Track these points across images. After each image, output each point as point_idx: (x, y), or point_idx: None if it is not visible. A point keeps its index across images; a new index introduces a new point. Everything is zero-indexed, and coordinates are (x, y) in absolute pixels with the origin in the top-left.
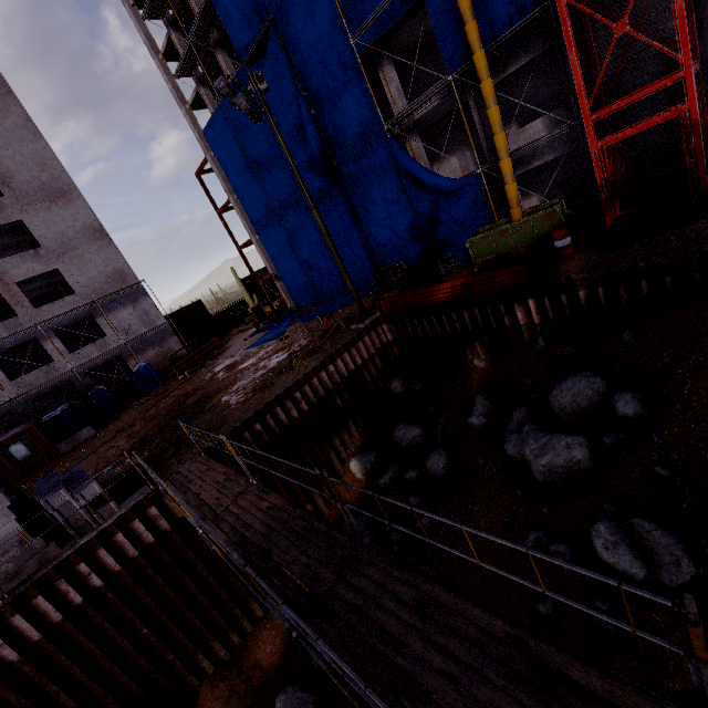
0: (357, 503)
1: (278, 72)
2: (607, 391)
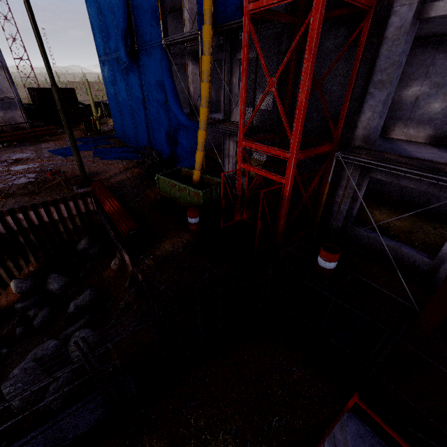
0: (5, 308)
1: None
2: None
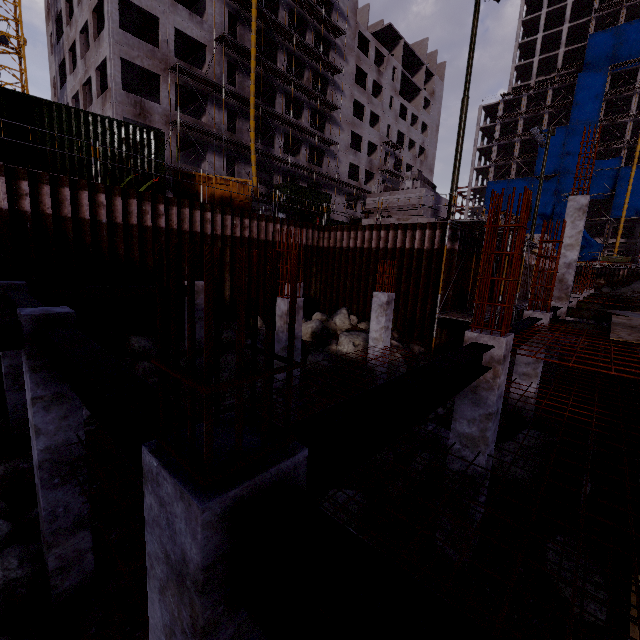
0: None
1: (549, 187)
2: None
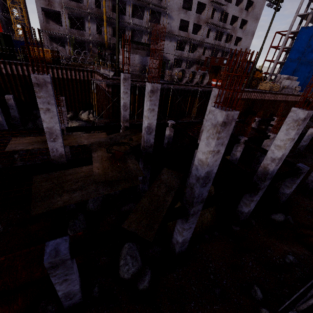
0: None
1: None
2: None
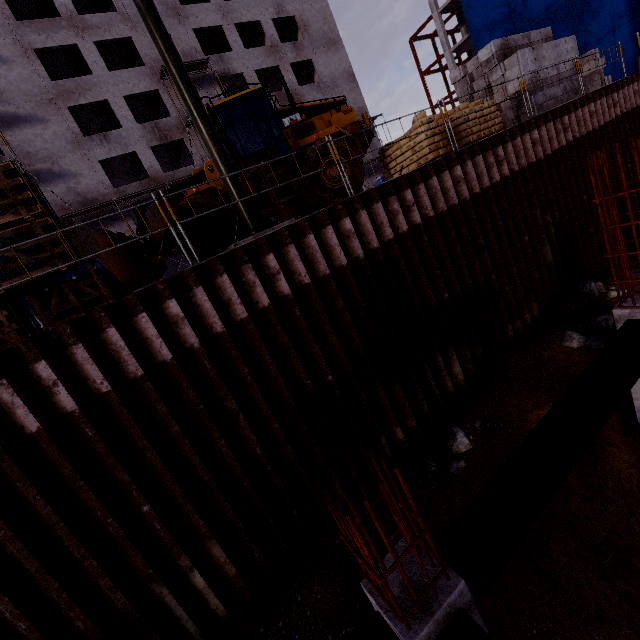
0: None
1: None
2: None
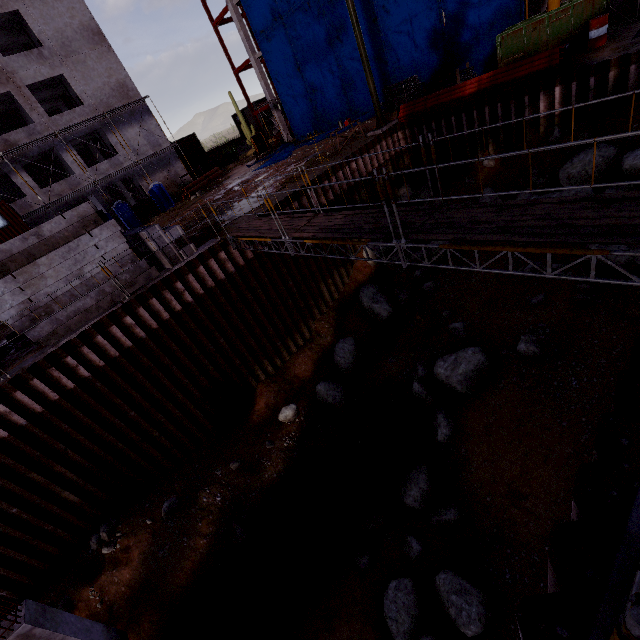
0: (367, 282)
1: None
2: (616, 157)
